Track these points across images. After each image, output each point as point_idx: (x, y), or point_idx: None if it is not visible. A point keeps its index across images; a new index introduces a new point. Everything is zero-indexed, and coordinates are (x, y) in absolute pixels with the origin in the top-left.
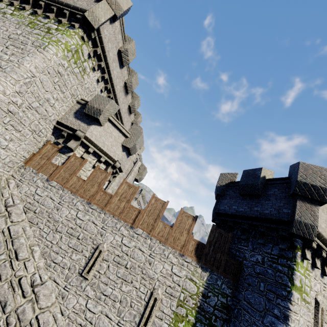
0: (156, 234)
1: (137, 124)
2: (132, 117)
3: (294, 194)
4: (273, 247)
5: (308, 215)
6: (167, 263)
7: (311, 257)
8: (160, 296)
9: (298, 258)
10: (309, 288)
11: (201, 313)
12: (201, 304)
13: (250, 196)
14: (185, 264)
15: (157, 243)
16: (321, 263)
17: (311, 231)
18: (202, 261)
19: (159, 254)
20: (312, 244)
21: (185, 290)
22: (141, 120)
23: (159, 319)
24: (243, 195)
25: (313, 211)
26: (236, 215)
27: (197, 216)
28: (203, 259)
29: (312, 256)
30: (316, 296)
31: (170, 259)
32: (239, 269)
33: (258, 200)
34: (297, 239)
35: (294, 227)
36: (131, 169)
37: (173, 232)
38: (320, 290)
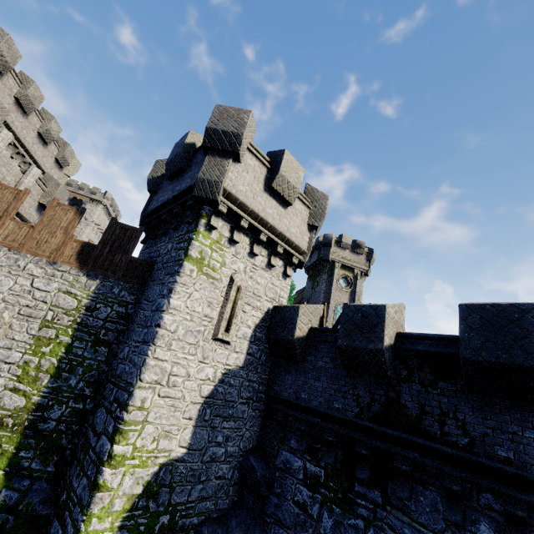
0: (0, 238)
1: (33, 104)
2: (9, 83)
3: (205, 148)
4: (184, 227)
5: (215, 171)
6: (24, 276)
7: (231, 231)
8: (7, 320)
9: (200, 227)
10: (221, 264)
11: (82, 331)
12: (83, 319)
13: (177, 176)
14: (57, 274)
15: (3, 252)
16: (251, 242)
17: (215, 189)
18: (88, 267)
19: (8, 266)
20: (218, 207)
21: (57, 307)
22: (42, 96)
23: (5, 349)
24: (170, 178)
25: (223, 165)
26: (159, 208)
27: (84, 209)
28: (90, 264)
29: (233, 230)
30: (233, 274)
31: (29, 271)
32: (149, 270)
33: (182, 176)
34: (205, 207)
35: (196, 188)
36: (17, 182)
37: (37, 234)
38: (245, 271)
